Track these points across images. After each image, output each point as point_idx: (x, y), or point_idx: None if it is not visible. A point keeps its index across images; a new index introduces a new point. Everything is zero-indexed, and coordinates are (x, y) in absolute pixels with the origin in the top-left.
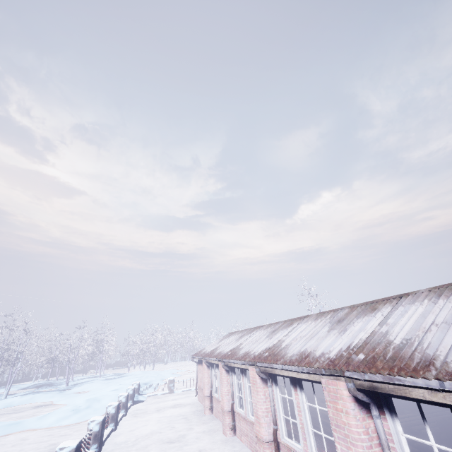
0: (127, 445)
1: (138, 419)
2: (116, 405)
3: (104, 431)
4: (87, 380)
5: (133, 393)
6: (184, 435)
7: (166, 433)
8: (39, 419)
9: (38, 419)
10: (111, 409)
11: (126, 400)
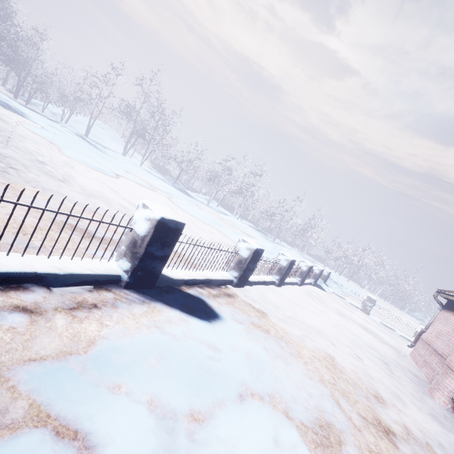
0: (275, 312)
1: (311, 300)
2: (289, 259)
3: (254, 267)
4: (289, 248)
5: (319, 274)
6: (381, 398)
7: (342, 355)
8: (234, 233)
9: (233, 232)
10: (282, 259)
11: (306, 270)
